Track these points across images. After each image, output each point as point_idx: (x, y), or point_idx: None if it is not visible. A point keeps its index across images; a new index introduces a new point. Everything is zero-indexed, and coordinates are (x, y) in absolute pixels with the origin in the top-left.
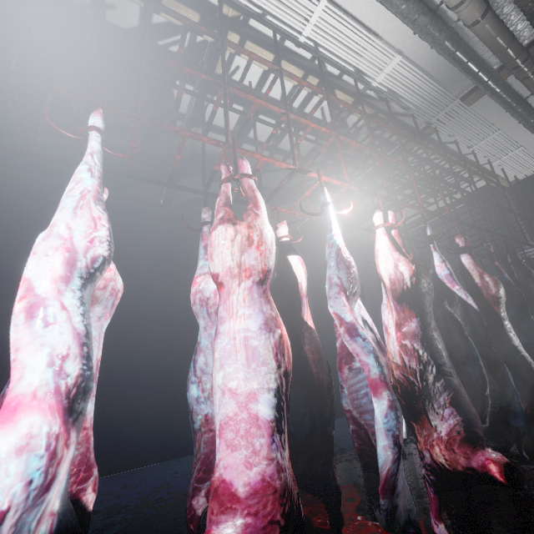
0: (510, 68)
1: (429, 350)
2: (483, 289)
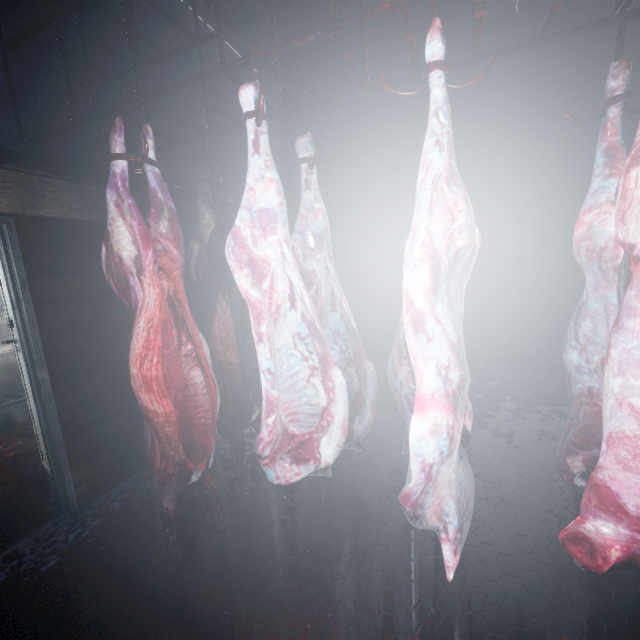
0: None
1: None
2: None
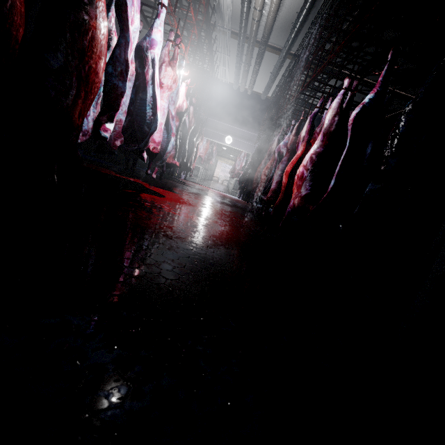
0: (249, 42)
1: (177, 133)
2: (190, 122)
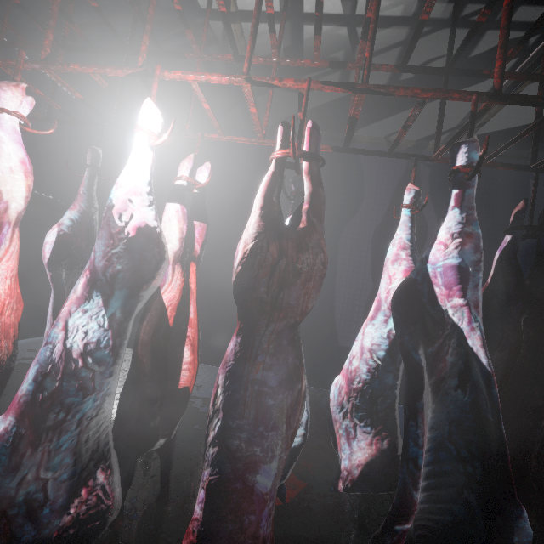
0: None
1: (228, 397)
2: None
